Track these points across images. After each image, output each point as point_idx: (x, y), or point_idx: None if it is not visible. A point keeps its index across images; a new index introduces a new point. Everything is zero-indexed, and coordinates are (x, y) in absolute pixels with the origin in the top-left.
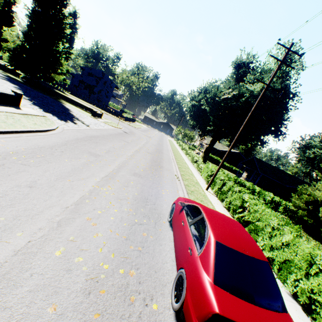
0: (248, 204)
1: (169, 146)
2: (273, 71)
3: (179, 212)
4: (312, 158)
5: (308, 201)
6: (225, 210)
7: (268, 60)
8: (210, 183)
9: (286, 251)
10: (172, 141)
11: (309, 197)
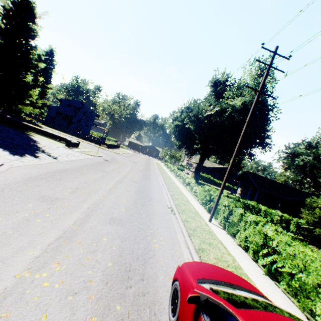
0: (275, 242)
1: (157, 169)
2: (262, 77)
3: (192, 320)
4: (302, 166)
5: None
6: (242, 251)
7: (244, 76)
8: (213, 212)
9: None
10: (159, 163)
11: None
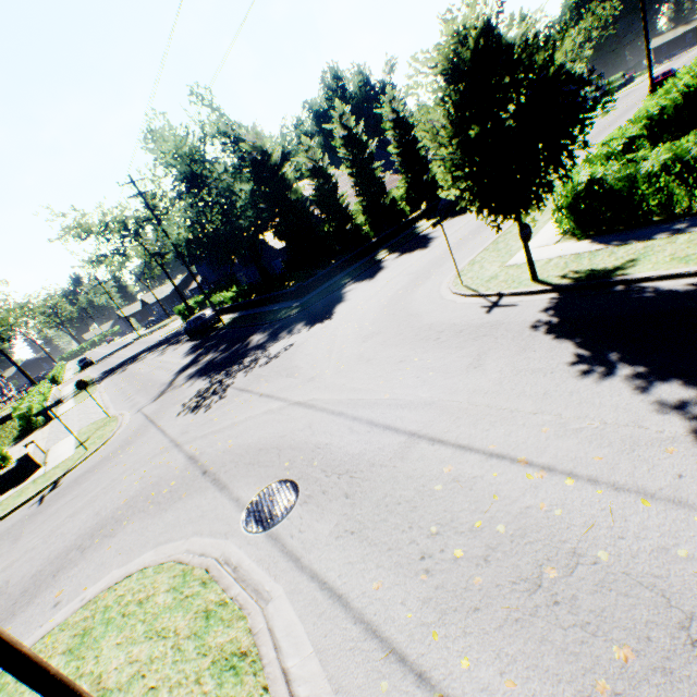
0: None
1: None
2: None
3: None
4: None
5: None
6: None
7: None
8: None
9: None
10: None
11: None
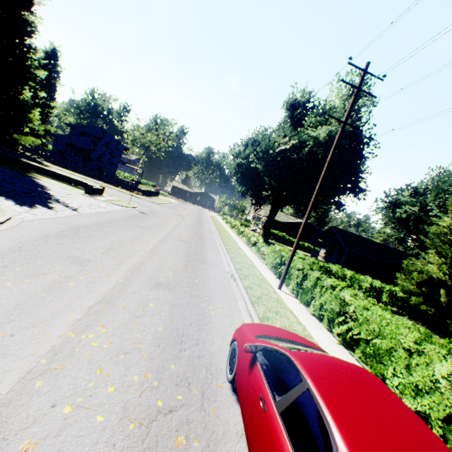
0: (352, 307)
1: (212, 225)
2: (348, 103)
3: (248, 367)
4: (405, 219)
5: (420, 281)
6: (316, 321)
7: (331, 96)
8: (283, 277)
9: (448, 397)
10: (215, 217)
11: (421, 275)
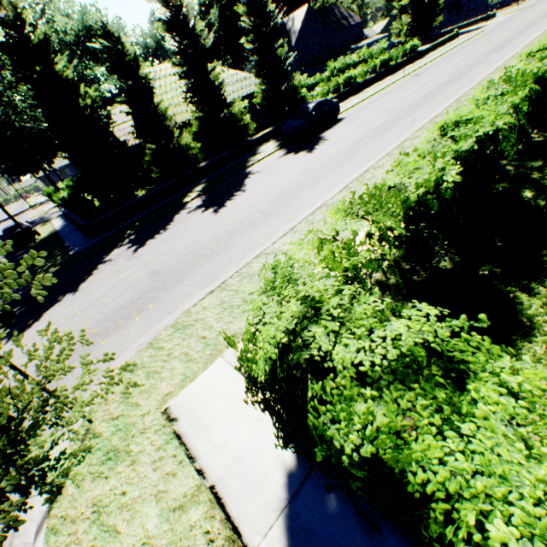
0: None
1: None
2: None
3: None
4: None
5: None
6: None
7: None
8: None
9: None
10: None
11: None
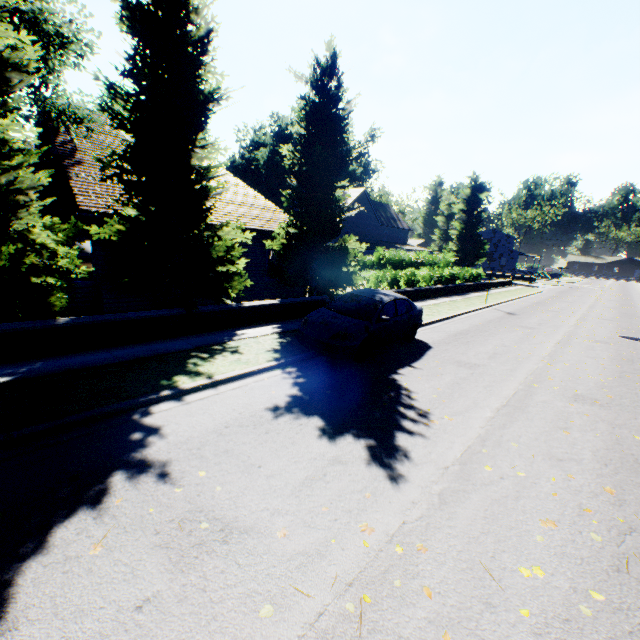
0: None
1: None
2: None
3: None
4: None
5: None
6: None
7: None
8: None
9: None
10: None
11: None
